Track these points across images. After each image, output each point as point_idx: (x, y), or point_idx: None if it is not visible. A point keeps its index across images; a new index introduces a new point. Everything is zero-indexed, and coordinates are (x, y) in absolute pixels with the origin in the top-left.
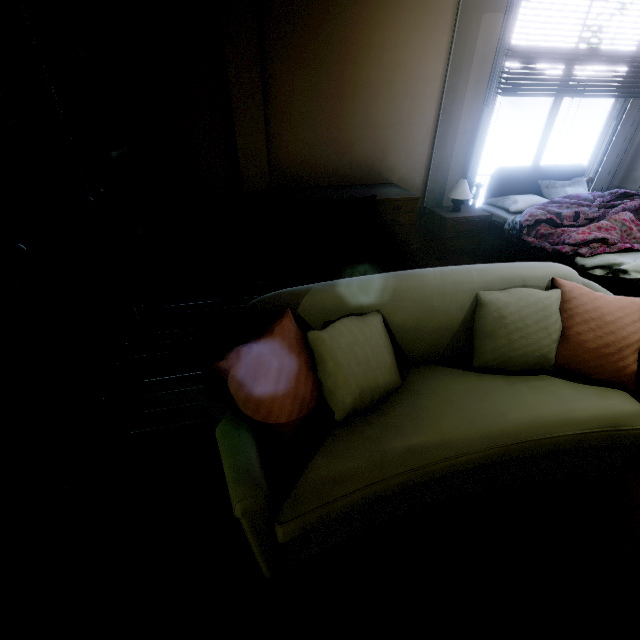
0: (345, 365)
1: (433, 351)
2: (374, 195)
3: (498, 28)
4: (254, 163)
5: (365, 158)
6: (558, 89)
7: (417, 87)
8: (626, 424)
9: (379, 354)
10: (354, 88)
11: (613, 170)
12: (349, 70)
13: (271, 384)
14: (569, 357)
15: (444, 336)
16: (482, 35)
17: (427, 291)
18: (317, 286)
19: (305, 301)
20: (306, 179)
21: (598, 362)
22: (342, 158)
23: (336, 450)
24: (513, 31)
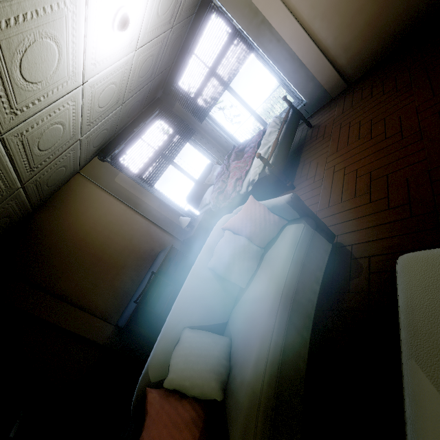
0: (193, 373)
1: (226, 305)
2: (152, 272)
3: (124, 176)
4: (94, 328)
5: (137, 260)
6: (167, 163)
7: (122, 220)
8: (297, 238)
9: (202, 345)
10: (100, 250)
11: (219, 152)
12: (90, 249)
13: (168, 439)
14: (260, 241)
15: (220, 295)
16: (122, 183)
17: (191, 293)
18: (150, 358)
19: (150, 373)
20: (125, 300)
21: (267, 231)
22: (128, 273)
23: (233, 416)
24: (131, 171)
